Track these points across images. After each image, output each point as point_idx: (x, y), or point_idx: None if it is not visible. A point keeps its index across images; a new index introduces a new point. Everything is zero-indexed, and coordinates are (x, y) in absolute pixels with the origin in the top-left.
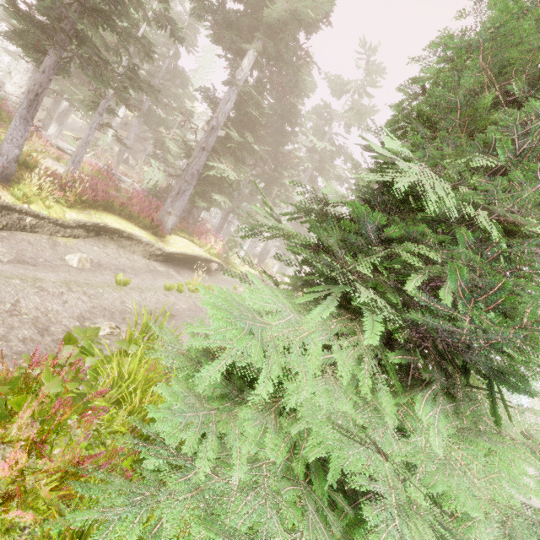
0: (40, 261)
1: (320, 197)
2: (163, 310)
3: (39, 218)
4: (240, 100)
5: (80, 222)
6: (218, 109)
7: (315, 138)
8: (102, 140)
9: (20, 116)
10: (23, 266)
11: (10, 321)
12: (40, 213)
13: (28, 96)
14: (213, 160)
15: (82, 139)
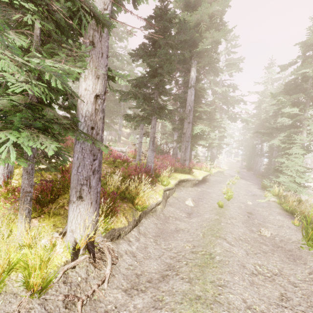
0: (187, 209)
1: (228, 115)
2: (245, 212)
3: (169, 190)
4: (195, 91)
5: (175, 183)
6: (188, 101)
7: (216, 88)
8: (130, 138)
9: (151, 150)
10: (192, 215)
11: (254, 244)
12: (169, 187)
13: (151, 140)
14: (197, 126)
15: (138, 144)
